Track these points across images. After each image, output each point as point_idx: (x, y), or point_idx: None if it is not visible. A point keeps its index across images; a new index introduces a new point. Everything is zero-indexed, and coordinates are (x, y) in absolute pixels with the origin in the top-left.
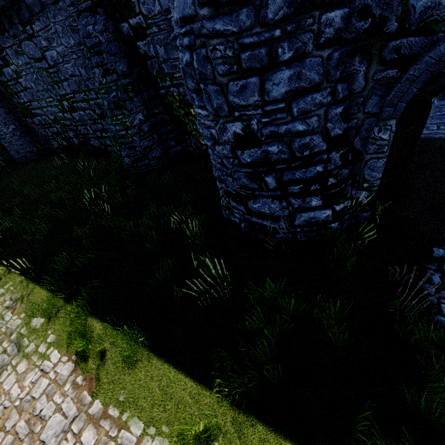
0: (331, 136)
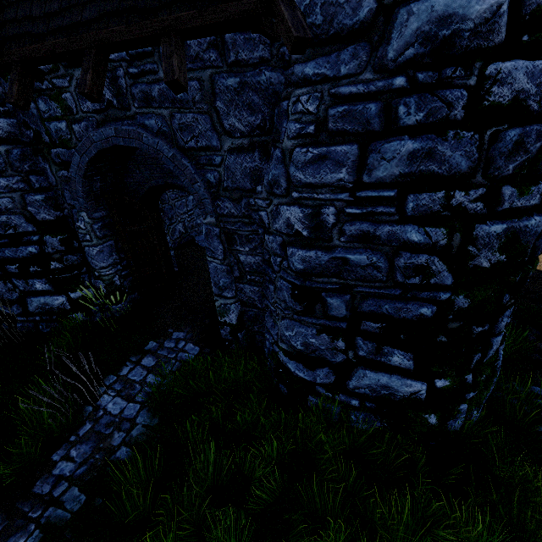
0: (39, 220)
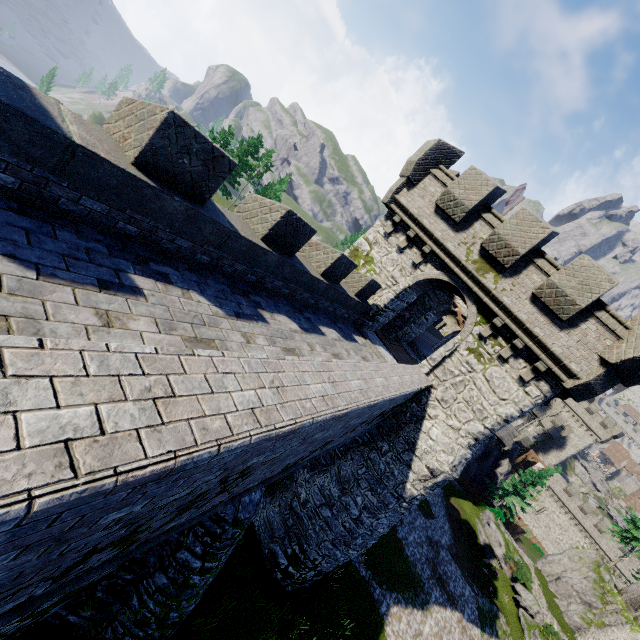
0: None
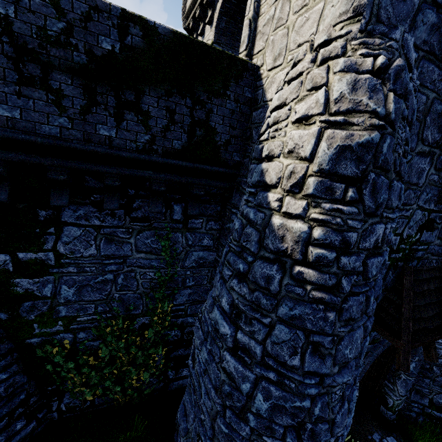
0: None
